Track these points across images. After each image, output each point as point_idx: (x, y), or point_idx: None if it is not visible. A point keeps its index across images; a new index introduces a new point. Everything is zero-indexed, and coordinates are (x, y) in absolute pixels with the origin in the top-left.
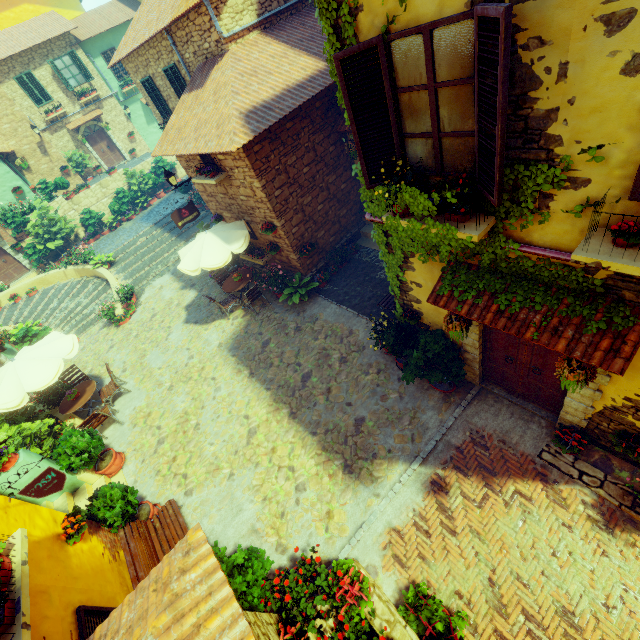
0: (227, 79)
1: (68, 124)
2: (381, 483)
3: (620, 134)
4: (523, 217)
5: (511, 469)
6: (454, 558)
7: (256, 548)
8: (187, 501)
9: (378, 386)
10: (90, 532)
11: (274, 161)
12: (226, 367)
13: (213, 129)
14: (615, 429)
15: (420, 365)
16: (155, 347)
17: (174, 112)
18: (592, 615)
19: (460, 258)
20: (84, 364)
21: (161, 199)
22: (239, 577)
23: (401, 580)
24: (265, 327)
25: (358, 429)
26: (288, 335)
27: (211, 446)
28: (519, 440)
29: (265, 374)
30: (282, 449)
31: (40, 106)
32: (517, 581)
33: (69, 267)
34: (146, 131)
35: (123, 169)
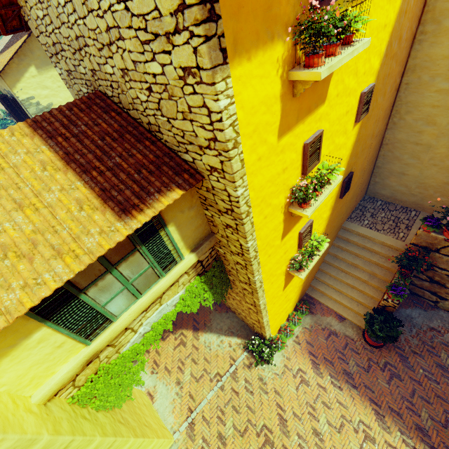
0: None
1: None
2: None
3: None
4: None
5: None
6: None
7: None
8: None
9: None
10: None
11: None
12: None
13: None
14: None
15: None
16: None
17: None
18: None
19: None
20: None
21: None
22: None
23: None
24: None
25: None
26: None
27: None
28: None
29: None
30: None
31: None
32: None
33: None
34: None
35: None
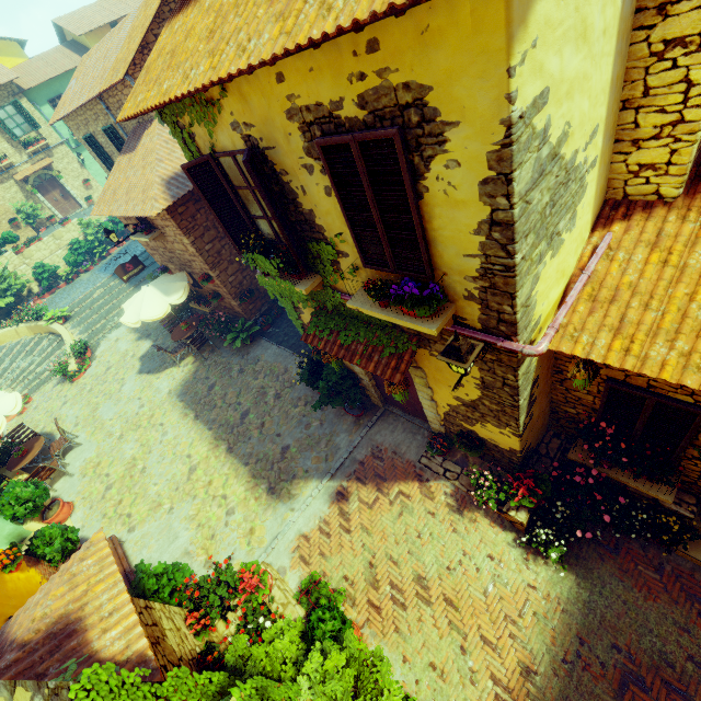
0: (153, 146)
1: (15, 175)
2: (297, 499)
3: (344, 228)
4: (332, 276)
5: (398, 474)
6: (346, 551)
7: (179, 562)
8: (130, 537)
9: (304, 416)
10: (29, 565)
11: (201, 219)
12: (174, 412)
13: (140, 194)
14: (458, 431)
15: (327, 394)
16: (108, 399)
17: (111, 173)
18: (438, 577)
19: (320, 304)
20: (36, 423)
21: (121, 247)
22: (153, 580)
23: (304, 575)
24: (212, 371)
25: (283, 456)
26: (232, 377)
27: (155, 486)
28: (406, 450)
29: (209, 415)
30: (218, 481)
31: None
32: (390, 561)
33: (21, 325)
34: (103, 177)
35: (77, 219)
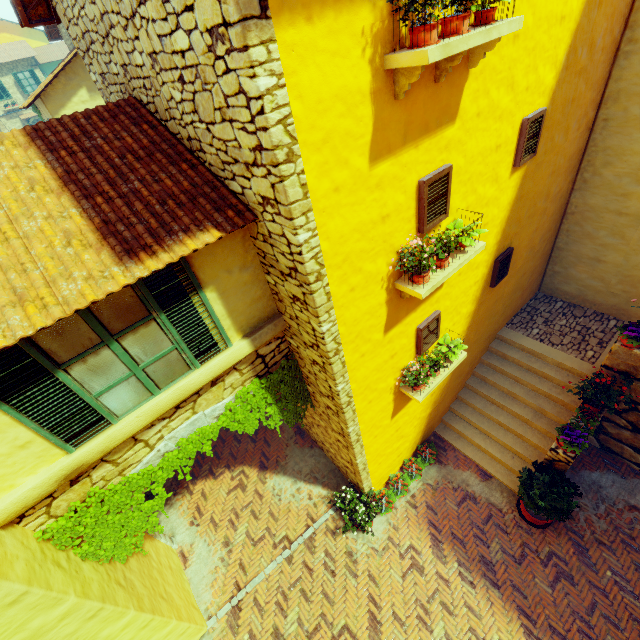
0: None
1: (21, 115)
2: None
3: None
4: None
5: None
6: None
7: None
8: None
9: None
10: None
11: None
12: None
13: None
14: None
15: None
16: None
17: None
18: None
19: None
20: None
21: None
22: None
23: None
24: None
25: None
26: None
27: None
28: None
29: None
30: None
31: (2, 100)
32: None
33: None
34: None
35: None
